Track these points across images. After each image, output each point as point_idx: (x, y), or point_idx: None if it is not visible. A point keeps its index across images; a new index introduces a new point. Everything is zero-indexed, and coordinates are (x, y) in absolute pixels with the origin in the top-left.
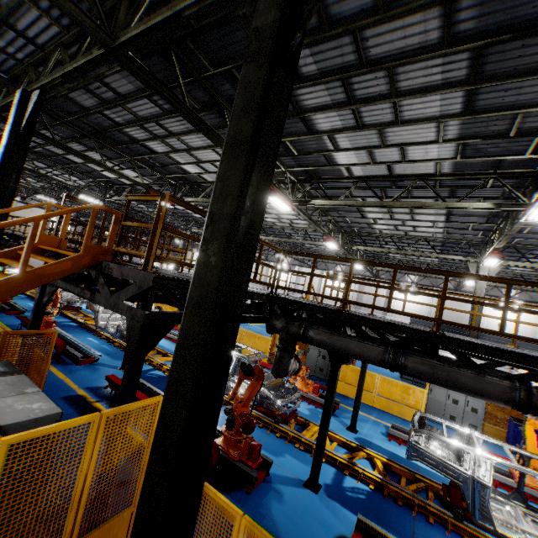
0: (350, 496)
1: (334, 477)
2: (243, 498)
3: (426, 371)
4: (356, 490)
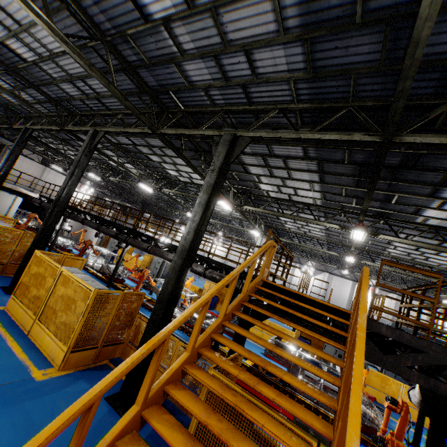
0: None
1: None
2: None
3: None
4: None
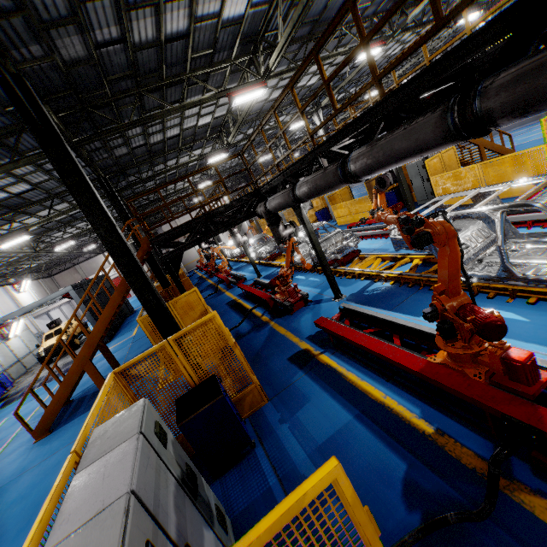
0: (365, 295)
1: (364, 287)
2: (287, 317)
3: (305, 191)
4: (375, 290)
